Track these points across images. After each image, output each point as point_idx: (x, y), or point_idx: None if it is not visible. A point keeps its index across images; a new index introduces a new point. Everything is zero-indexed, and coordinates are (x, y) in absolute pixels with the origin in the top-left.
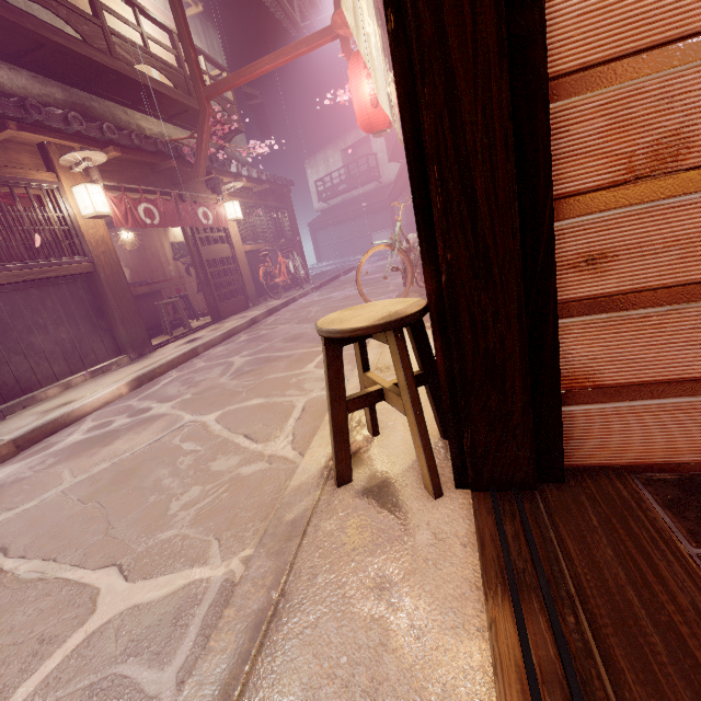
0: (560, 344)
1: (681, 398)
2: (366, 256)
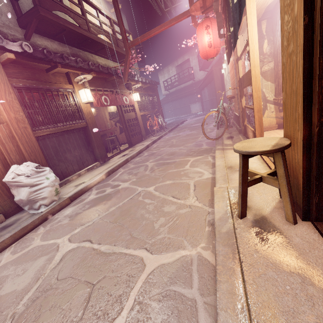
0: None
1: None
2: (206, 116)
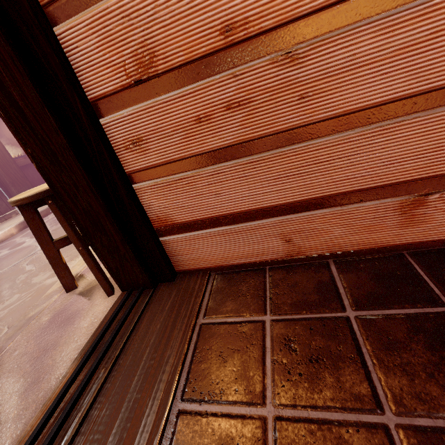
0: (143, 200)
1: (221, 227)
2: None
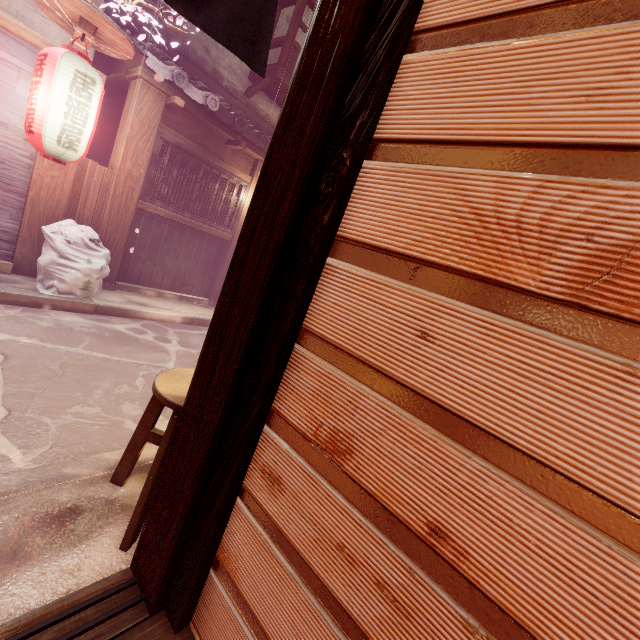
0: (233, 520)
1: None
2: None
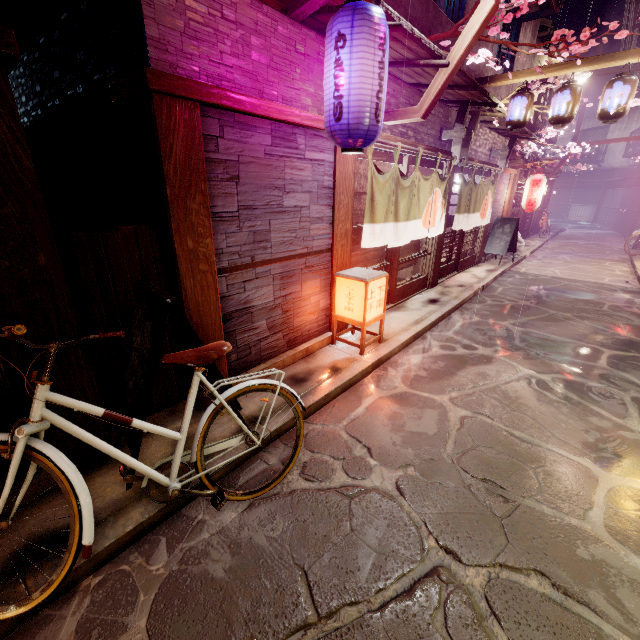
0: None
1: None
2: (634, 234)
